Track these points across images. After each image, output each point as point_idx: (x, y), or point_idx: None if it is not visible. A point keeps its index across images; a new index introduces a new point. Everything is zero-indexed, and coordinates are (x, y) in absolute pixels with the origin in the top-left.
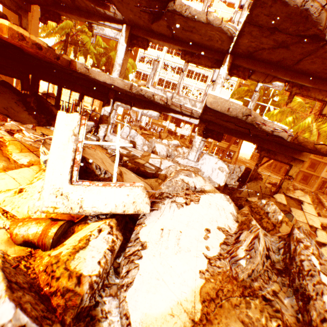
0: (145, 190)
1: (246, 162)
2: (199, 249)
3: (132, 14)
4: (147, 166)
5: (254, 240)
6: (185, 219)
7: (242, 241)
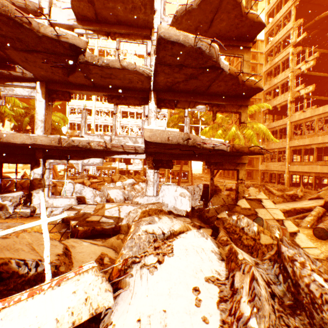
0: (99, 272)
1: (200, 176)
2: (196, 327)
3: (43, 71)
4: (103, 221)
5: (252, 283)
6: (164, 286)
7: (240, 289)
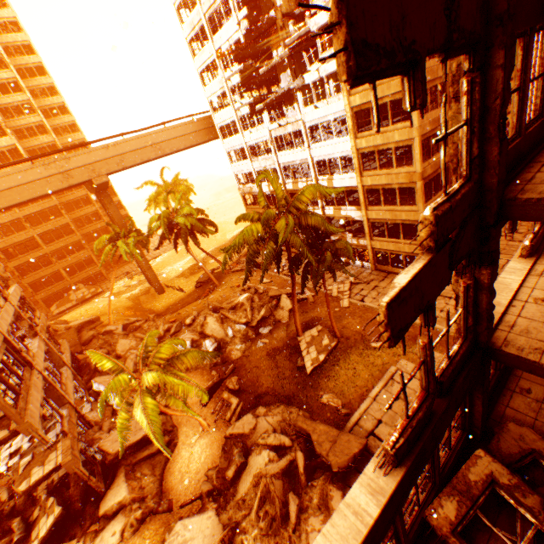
0: None
1: None
2: None
3: None
4: None
5: None
6: None
7: None
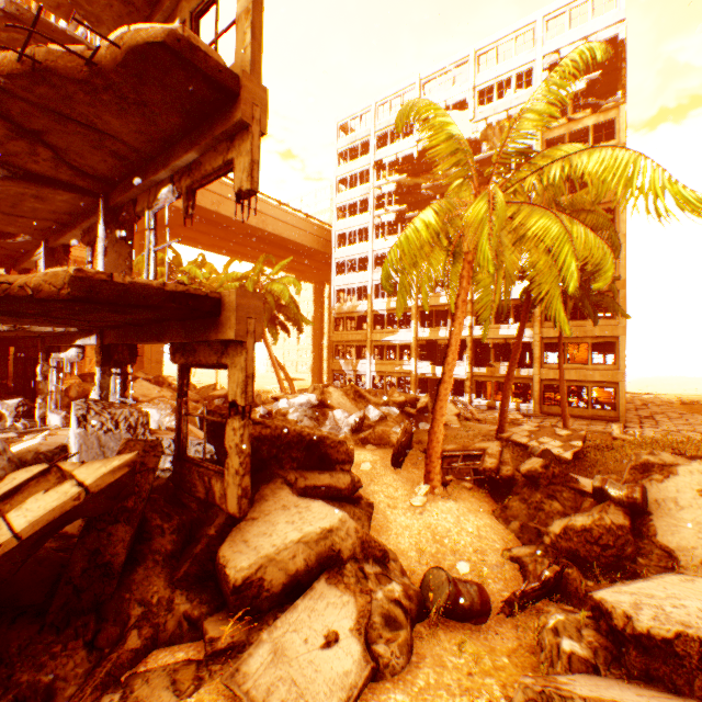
0: None
1: None
2: None
3: (5, 226)
4: None
5: None
6: None
7: None
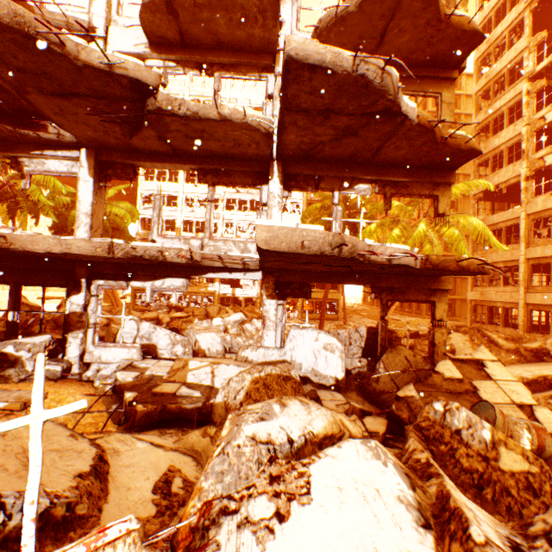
0: (141, 546)
1: (359, 310)
2: None
3: (89, 129)
4: (183, 394)
5: None
6: None
7: None
